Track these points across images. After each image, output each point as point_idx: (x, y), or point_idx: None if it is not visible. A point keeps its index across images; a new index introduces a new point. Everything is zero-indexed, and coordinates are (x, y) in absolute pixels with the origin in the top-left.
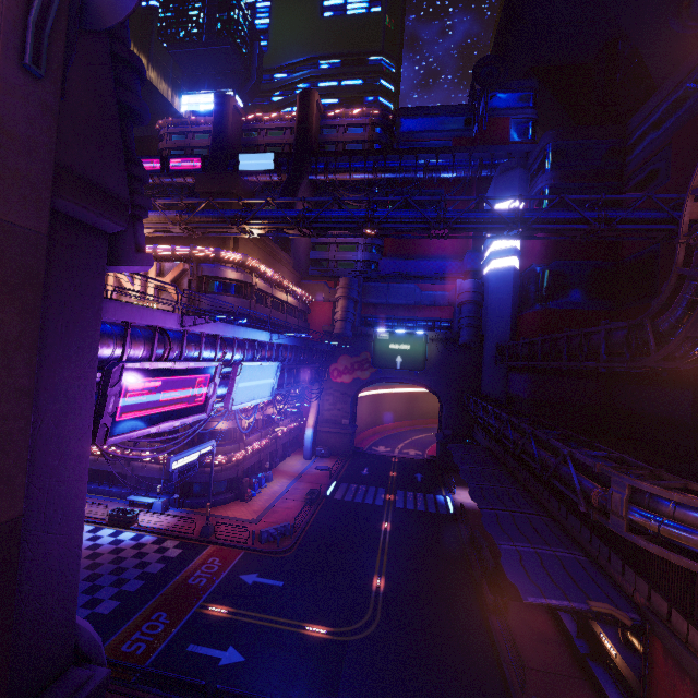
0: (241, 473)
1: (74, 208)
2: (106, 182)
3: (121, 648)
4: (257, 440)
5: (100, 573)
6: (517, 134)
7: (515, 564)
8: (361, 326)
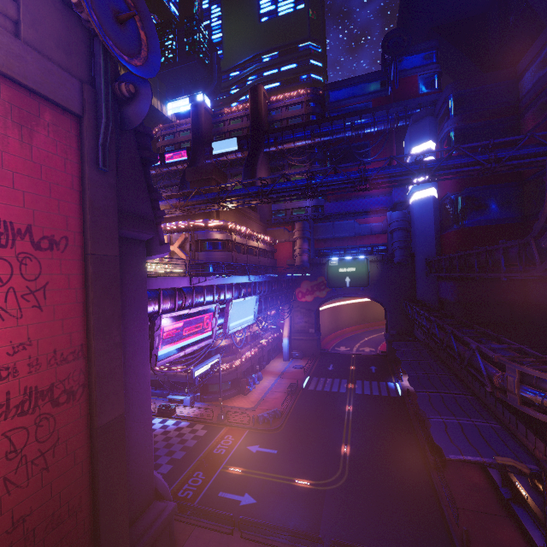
0: (240, 375)
1: (127, 232)
2: (140, 210)
3: (178, 494)
4: (248, 350)
5: (158, 447)
6: (425, 87)
7: (441, 432)
8: (315, 257)
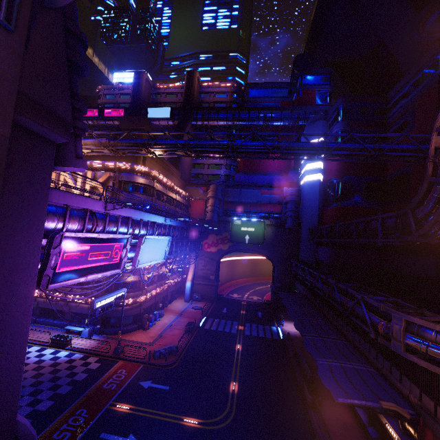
0: (143, 311)
1: (32, 124)
2: (56, 110)
3: (52, 436)
4: (154, 288)
5: (42, 380)
6: (320, 100)
7: (327, 374)
8: (223, 216)
